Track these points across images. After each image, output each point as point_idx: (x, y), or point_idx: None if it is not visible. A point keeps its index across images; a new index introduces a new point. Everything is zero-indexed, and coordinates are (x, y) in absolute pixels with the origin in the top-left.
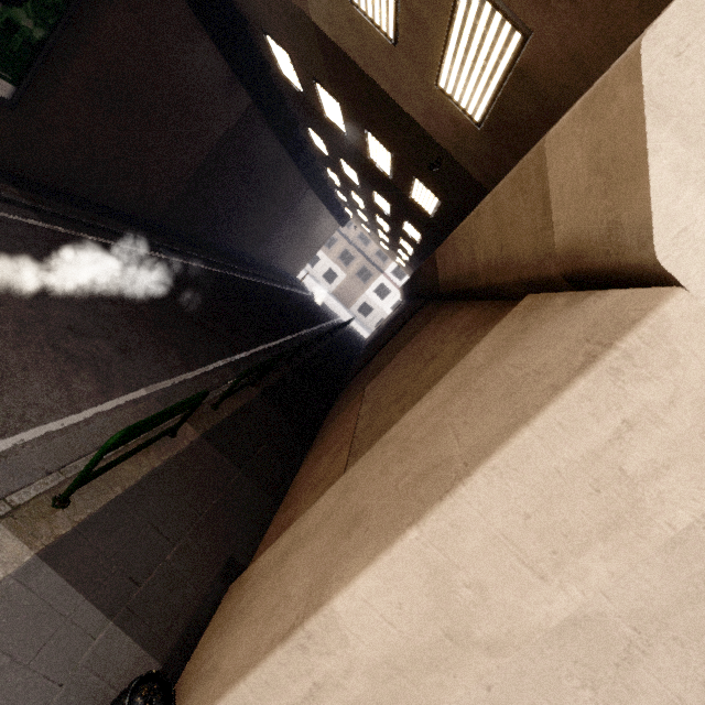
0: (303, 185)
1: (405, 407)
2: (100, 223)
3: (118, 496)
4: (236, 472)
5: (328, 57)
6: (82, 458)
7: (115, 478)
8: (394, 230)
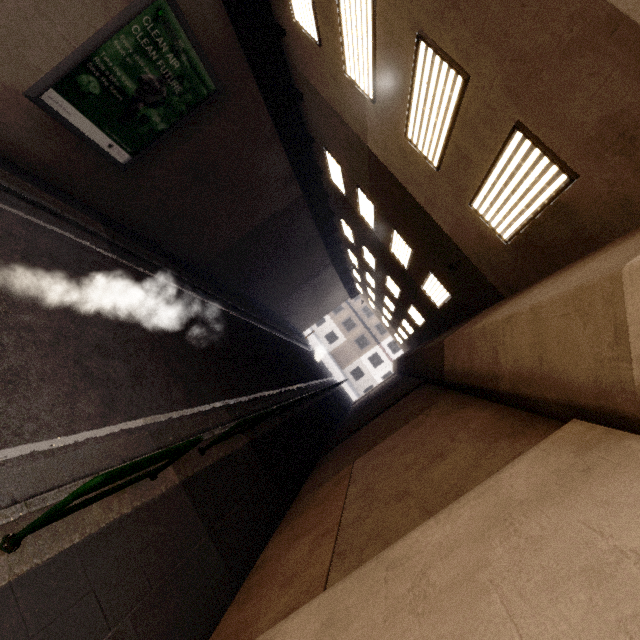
0: (326, 260)
1: (410, 512)
2: (157, 261)
3: (73, 545)
4: (204, 534)
5: (374, 172)
6: (54, 490)
7: (78, 521)
8: (399, 311)
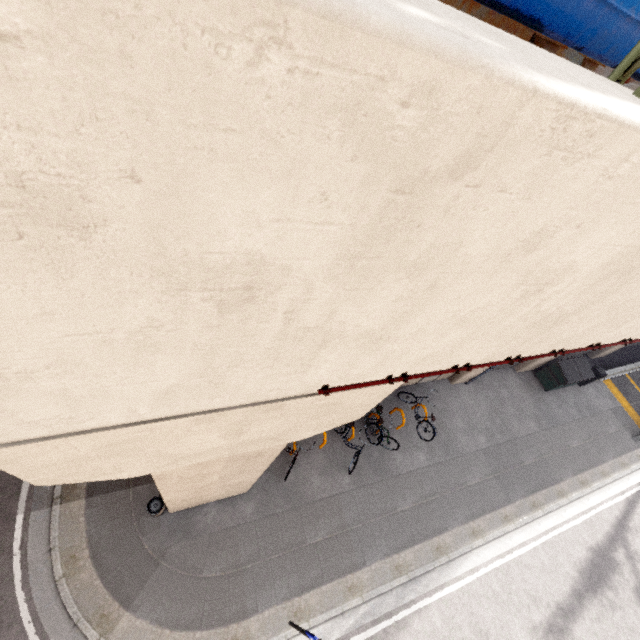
0: None
1: None
2: None
3: None
4: None
5: None
6: None
7: None
8: None
